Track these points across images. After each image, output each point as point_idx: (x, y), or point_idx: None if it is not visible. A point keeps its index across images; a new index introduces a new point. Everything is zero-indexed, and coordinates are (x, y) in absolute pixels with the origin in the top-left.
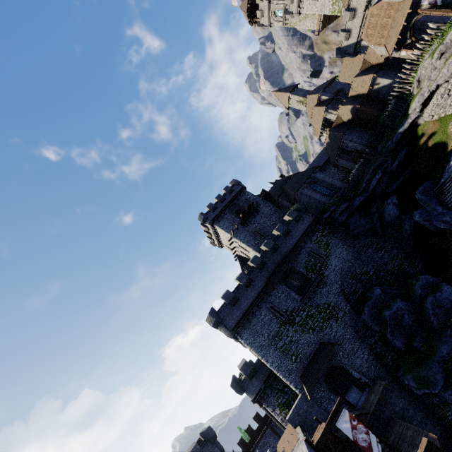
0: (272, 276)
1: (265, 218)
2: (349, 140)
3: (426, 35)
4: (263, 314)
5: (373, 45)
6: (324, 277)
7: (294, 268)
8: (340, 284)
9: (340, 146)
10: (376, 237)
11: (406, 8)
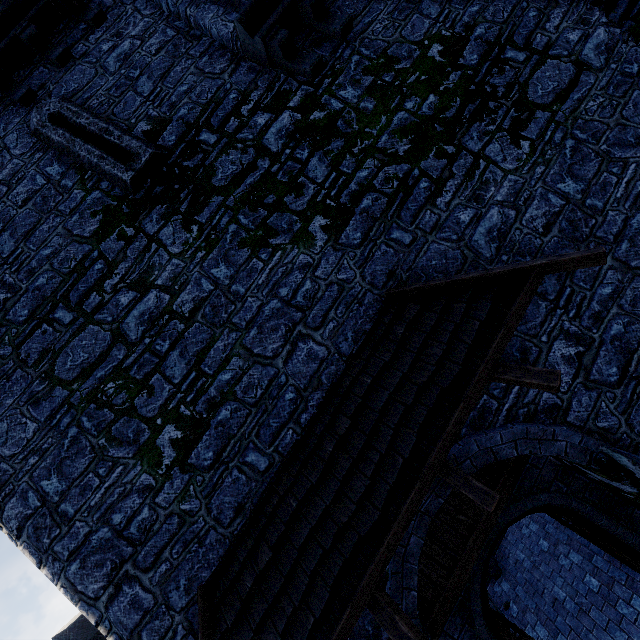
0: None
1: None
2: None
3: None
4: (2, 174)
5: None
6: None
7: None
8: None
9: None
10: None
11: None
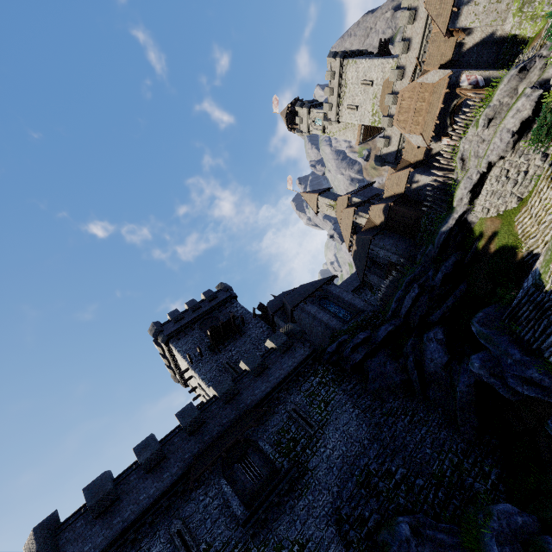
0: (205, 453)
1: (250, 344)
2: (381, 247)
3: (468, 108)
4: (155, 550)
5: (408, 133)
6: (307, 472)
7: (255, 442)
8: (334, 495)
9: (369, 255)
10: (411, 400)
11: (442, 88)
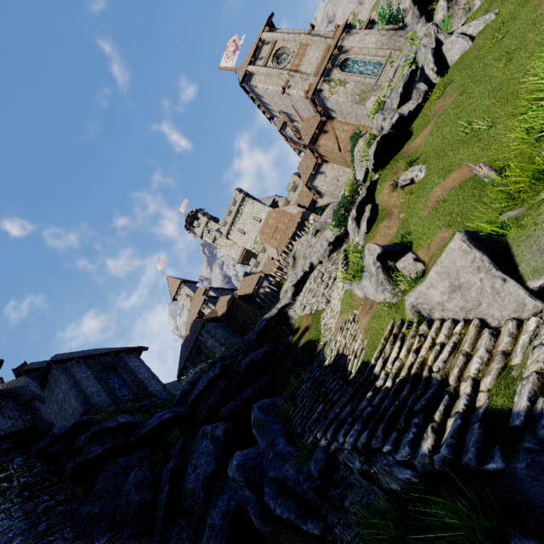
0: None
1: None
2: (212, 334)
3: (308, 229)
4: None
5: (267, 244)
6: None
7: None
8: None
9: (197, 342)
10: None
11: (297, 218)
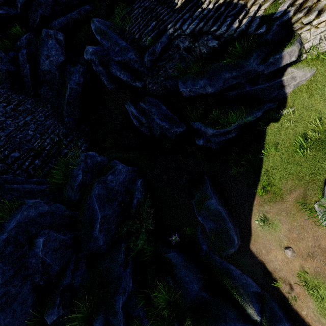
0: None
1: None
2: None
3: None
4: None
5: None
6: None
7: None
8: None
9: None
10: (19, 93)
11: None
